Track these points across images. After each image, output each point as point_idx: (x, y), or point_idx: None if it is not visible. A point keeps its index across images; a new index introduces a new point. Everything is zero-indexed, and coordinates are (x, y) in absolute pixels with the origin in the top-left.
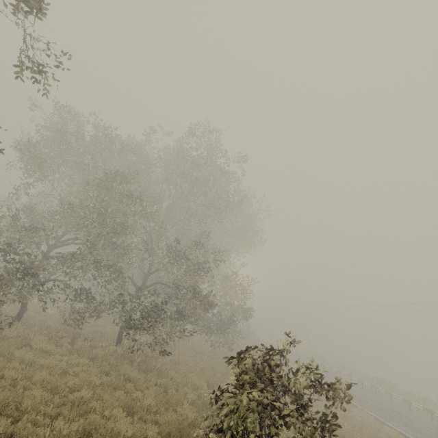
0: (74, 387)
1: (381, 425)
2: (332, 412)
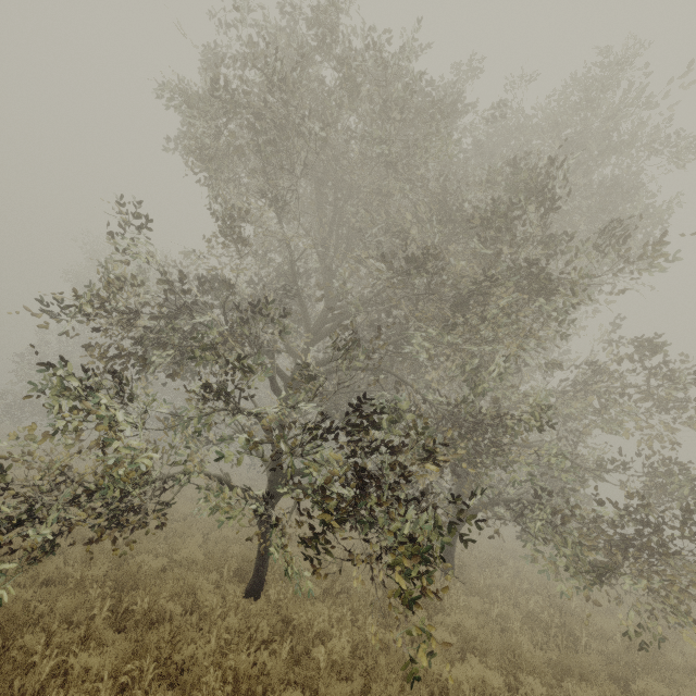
0: None
1: None
2: None
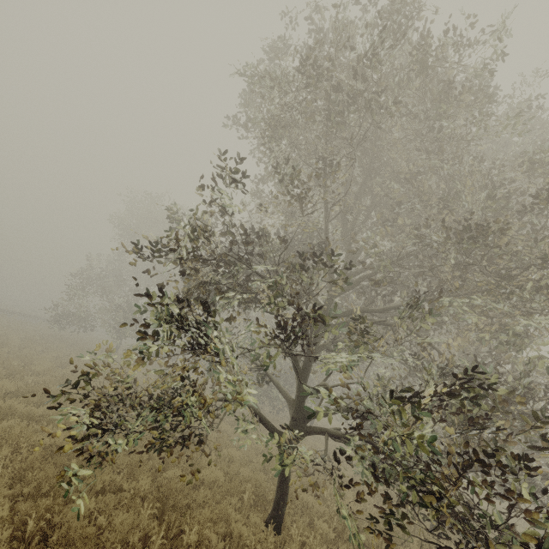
0: None
1: None
2: None
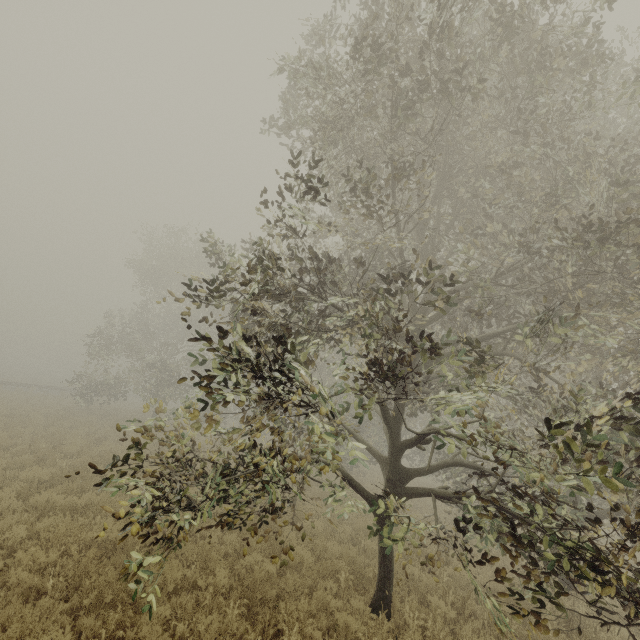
0: None
1: None
2: None
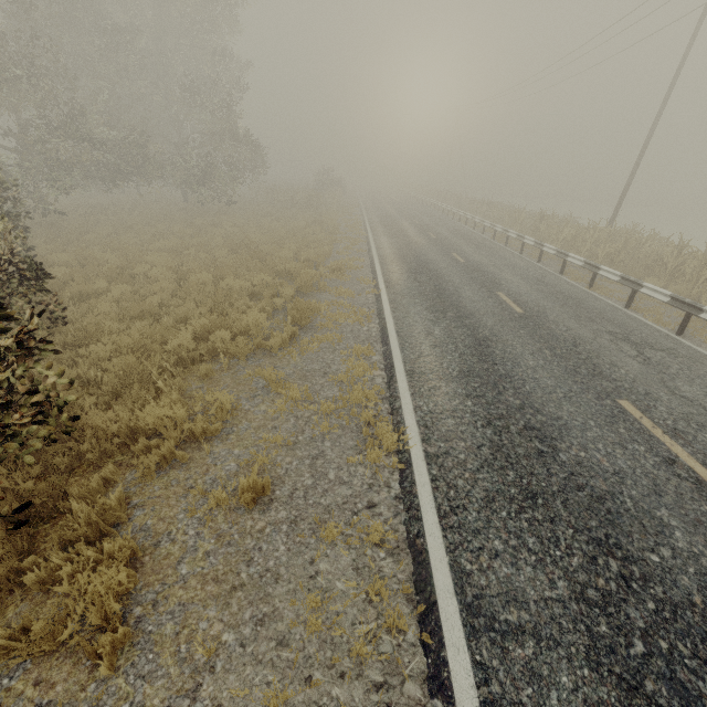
0: None
1: (356, 240)
2: (273, 234)
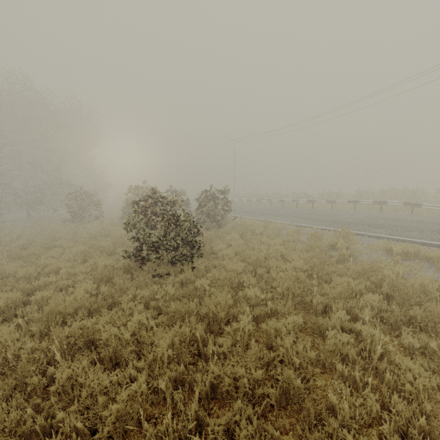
0: (23, 226)
1: None
2: None
